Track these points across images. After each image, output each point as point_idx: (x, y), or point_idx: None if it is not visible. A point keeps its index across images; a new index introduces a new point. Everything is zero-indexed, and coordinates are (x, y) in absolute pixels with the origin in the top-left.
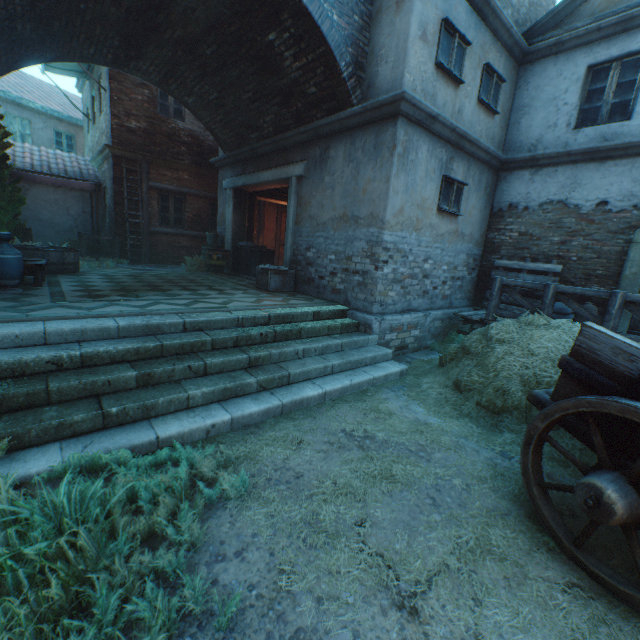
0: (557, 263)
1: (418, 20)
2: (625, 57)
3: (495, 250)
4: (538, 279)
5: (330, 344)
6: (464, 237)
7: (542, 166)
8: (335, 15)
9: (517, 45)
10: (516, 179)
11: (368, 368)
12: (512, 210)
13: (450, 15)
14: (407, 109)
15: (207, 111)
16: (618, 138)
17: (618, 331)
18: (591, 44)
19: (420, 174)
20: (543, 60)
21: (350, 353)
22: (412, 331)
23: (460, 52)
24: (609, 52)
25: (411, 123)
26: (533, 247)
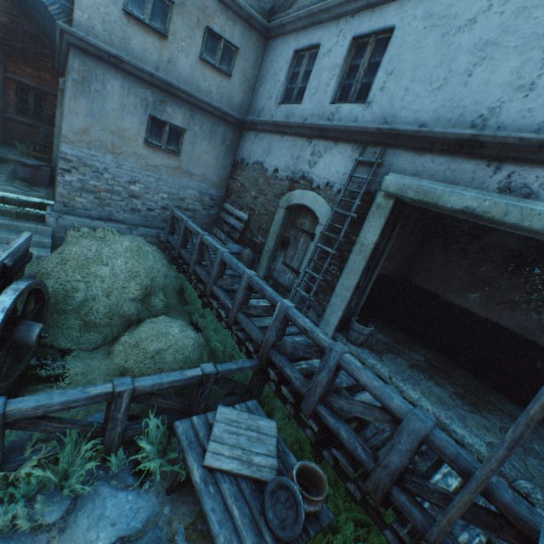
0: (250, 214)
1: None
2: (311, 49)
3: (229, 195)
4: (236, 223)
5: None
6: (193, 176)
7: (260, 131)
8: None
9: (254, 19)
10: (248, 138)
11: (5, 246)
12: (242, 164)
13: None
14: (76, 42)
15: (26, 17)
16: (293, 118)
17: (259, 275)
18: (299, 32)
19: (113, 105)
20: (278, 38)
21: None
22: None
23: (164, 7)
24: (304, 41)
25: (92, 57)
26: (244, 198)
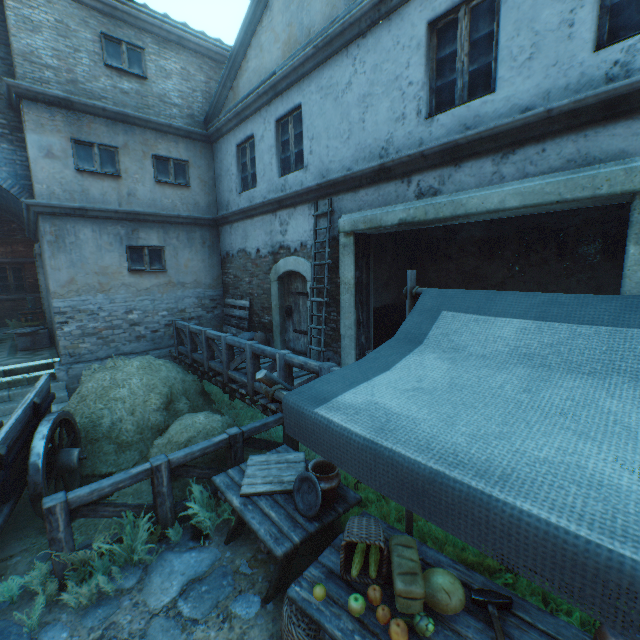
0: (251, 299)
1: (37, 146)
2: (248, 140)
3: (228, 290)
4: (241, 313)
5: None
6: (186, 285)
7: (233, 222)
8: None
9: (193, 133)
10: (226, 232)
11: None
12: (228, 257)
13: (84, 132)
14: (43, 209)
15: None
16: (255, 200)
17: None
18: (234, 130)
19: (90, 250)
20: (220, 140)
21: (15, 402)
22: None
23: (111, 154)
24: (241, 136)
25: (59, 216)
26: (240, 287)
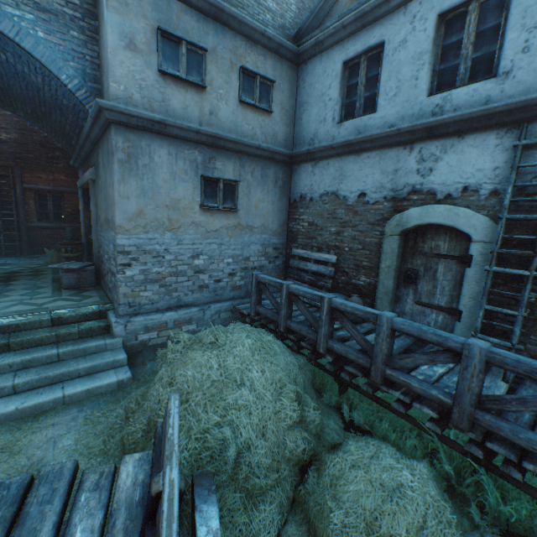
0: (336, 253)
1: (118, 31)
2: (368, 51)
3: (294, 239)
4: (320, 269)
5: (37, 356)
6: (253, 229)
7: (319, 159)
8: (41, 32)
9: (283, 47)
10: (303, 171)
11: (77, 380)
12: (302, 201)
13: (172, 24)
14: (117, 117)
15: (39, 123)
16: (368, 130)
17: None
18: (343, 41)
19: (163, 176)
20: (313, 59)
21: (65, 364)
22: (184, 326)
23: (197, 58)
24: (356, 48)
25: (134, 129)
26: (318, 237)
